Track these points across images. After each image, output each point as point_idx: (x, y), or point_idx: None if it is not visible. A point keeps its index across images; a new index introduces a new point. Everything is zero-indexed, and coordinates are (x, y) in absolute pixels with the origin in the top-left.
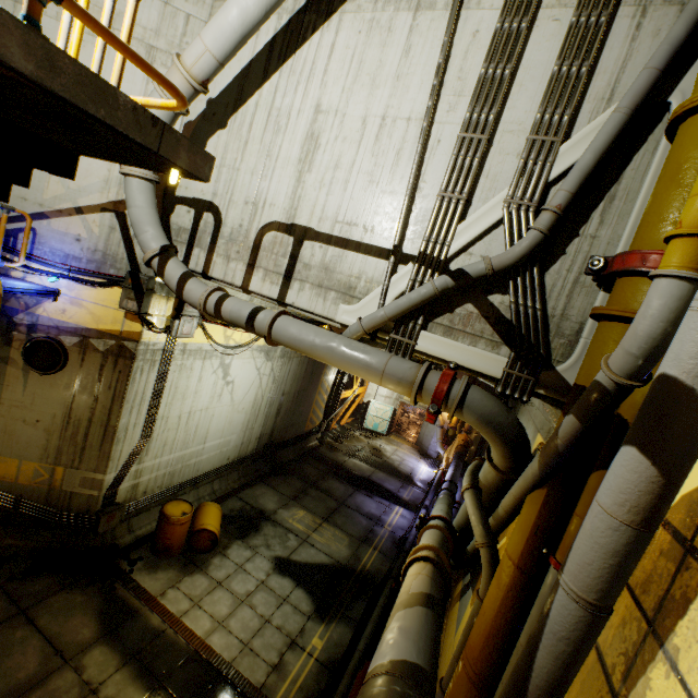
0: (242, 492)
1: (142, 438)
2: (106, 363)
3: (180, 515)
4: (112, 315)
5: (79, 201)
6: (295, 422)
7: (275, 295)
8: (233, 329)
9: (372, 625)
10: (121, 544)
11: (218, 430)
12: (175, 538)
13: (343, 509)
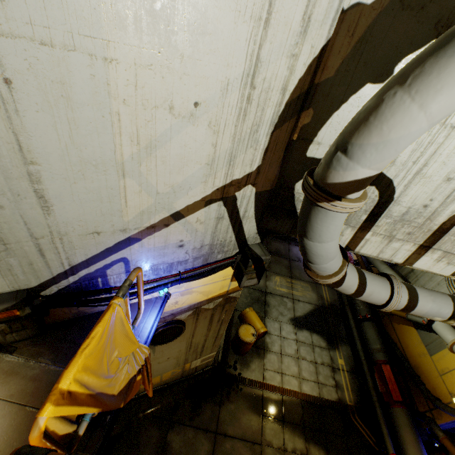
0: None
1: None
2: (215, 312)
3: (253, 337)
4: (219, 285)
5: (174, 205)
6: None
7: (448, 273)
8: None
9: (359, 341)
10: (218, 359)
11: None
12: (251, 346)
13: (293, 264)
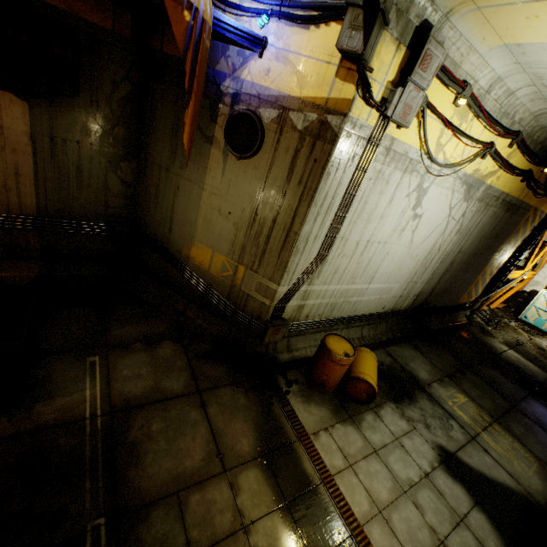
0: (389, 347)
1: (317, 257)
2: (300, 148)
3: (342, 354)
4: (320, 74)
5: None
6: (453, 289)
7: None
8: (453, 133)
9: None
10: (279, 359)
11: (385, 272)
12: (331, 376)
13: (516, 415)
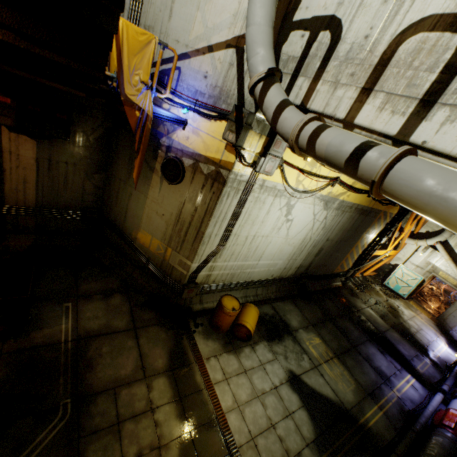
0: (275, 303)
1: (218, 246)
2: (206, 184)
3: (230, 309)
4: (217, 145)
5: (211, 39)
6: (328, 263)
7: (393, 129)
8: (305, 175)
9: None
10: (193, 309)
11: (270, 254)
12: (224, 322)
13: (353, 353)
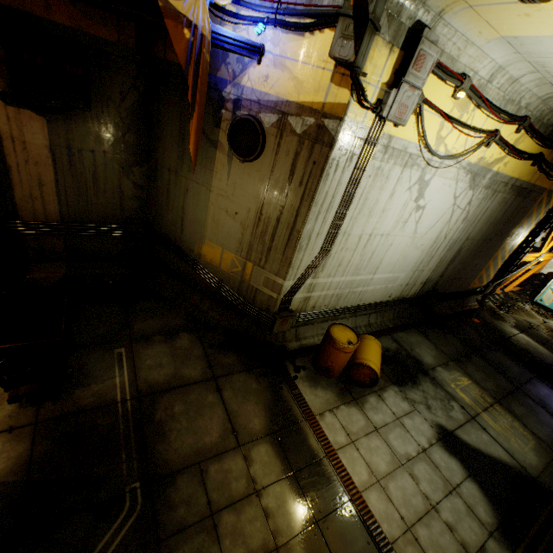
0: (396, 333)
1: (321, 252)
2: (300, 151)
3: (345, 343)
4: (316, 79)
5: None
6: (463, 275)
7: None
8: (453, 126)
9: None
10: (288, 347)
11: (390, 263)
12: (336, 362)
13: (519, 396)
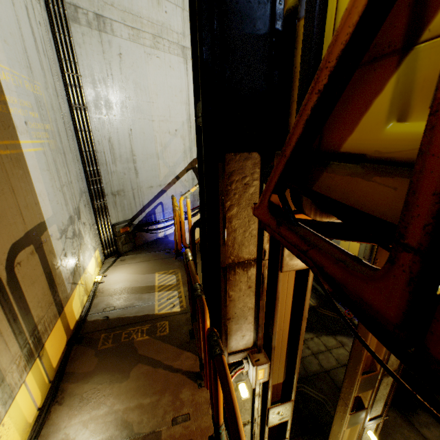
0: None
1: None
2: None
3: None
4: None
5: (175, 172)
6: None
7: None
8: None
9: None
10: None
11: None
12: None
13: None
